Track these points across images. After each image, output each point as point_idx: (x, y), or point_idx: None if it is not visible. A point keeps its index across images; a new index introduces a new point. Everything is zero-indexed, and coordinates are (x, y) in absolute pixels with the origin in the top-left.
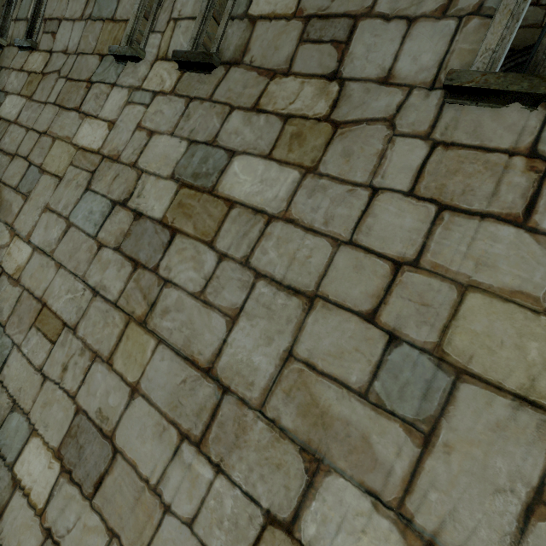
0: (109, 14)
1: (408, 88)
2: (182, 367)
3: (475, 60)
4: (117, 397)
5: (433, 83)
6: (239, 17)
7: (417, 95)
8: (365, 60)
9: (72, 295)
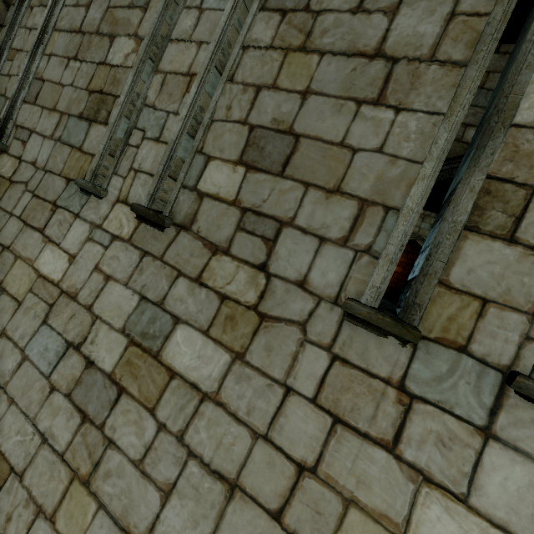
0: (77, 143)
1: (317, 298)
2: None
3: (365, 292)
4: None
5: (337, 298)
6: (189, 188)
7: (324, 307)
8: (287, 262)
9: (22, 438)
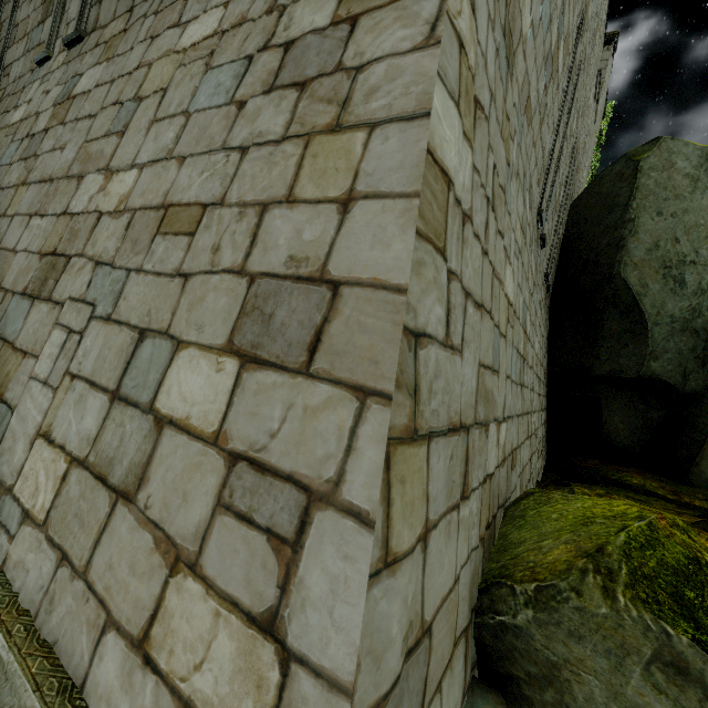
0: (38, 43)
1: None
2: (38, 187)
3: None
4: (5, 226)
5: None
6: (95, 4)
7: None
8: None
9: None
